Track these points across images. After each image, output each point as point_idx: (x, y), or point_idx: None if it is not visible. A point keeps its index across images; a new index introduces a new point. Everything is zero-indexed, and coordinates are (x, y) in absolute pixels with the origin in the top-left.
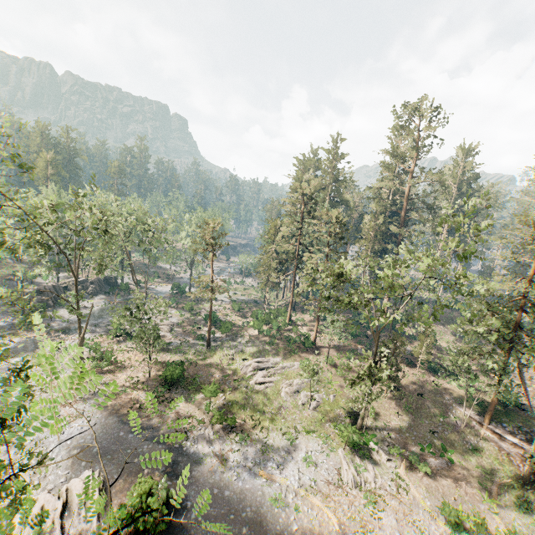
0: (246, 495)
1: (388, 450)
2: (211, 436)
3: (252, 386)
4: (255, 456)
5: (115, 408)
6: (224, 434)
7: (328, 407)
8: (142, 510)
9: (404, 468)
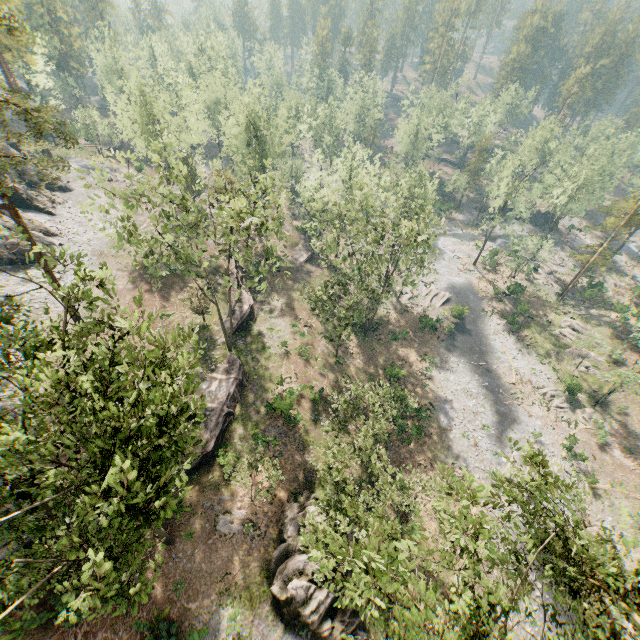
0: (489, 346)
1: (593, 418)
2: (501, 325)
3: (553, 330)
4: (510, 346)
5: (475, 285)
6: (508, 329)
7: (591, 380)
8: (453, 311)
9: (587, 428)
